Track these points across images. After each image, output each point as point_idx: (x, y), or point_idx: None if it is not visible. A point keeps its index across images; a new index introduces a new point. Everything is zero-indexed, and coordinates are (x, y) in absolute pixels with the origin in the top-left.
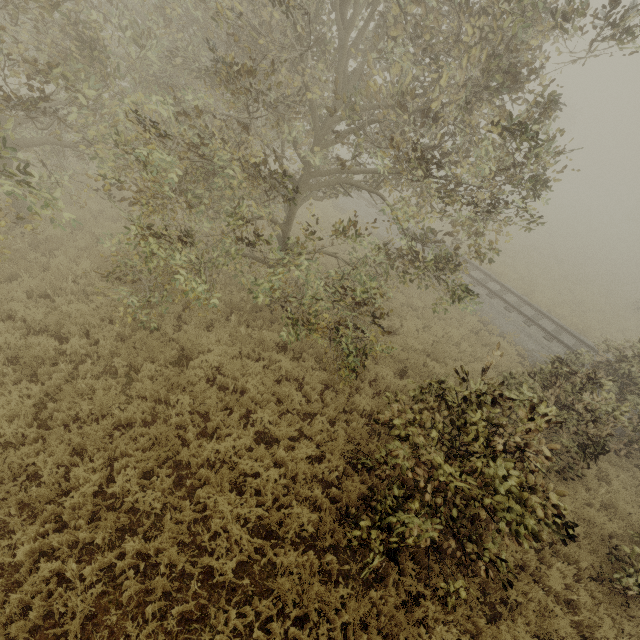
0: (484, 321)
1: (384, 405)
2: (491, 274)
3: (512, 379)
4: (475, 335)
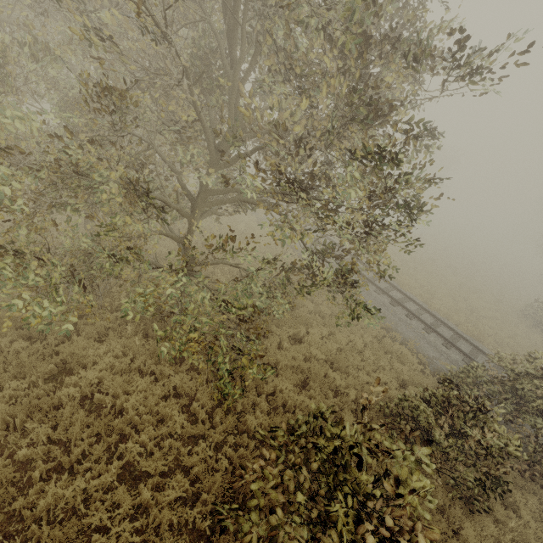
0: (387, 328)
1: (278, 424)
2: (394, 283)
3: (409, 396)
4: (379, 341)
